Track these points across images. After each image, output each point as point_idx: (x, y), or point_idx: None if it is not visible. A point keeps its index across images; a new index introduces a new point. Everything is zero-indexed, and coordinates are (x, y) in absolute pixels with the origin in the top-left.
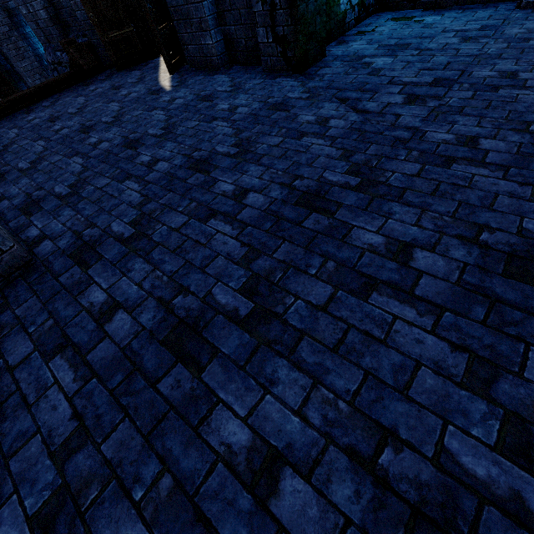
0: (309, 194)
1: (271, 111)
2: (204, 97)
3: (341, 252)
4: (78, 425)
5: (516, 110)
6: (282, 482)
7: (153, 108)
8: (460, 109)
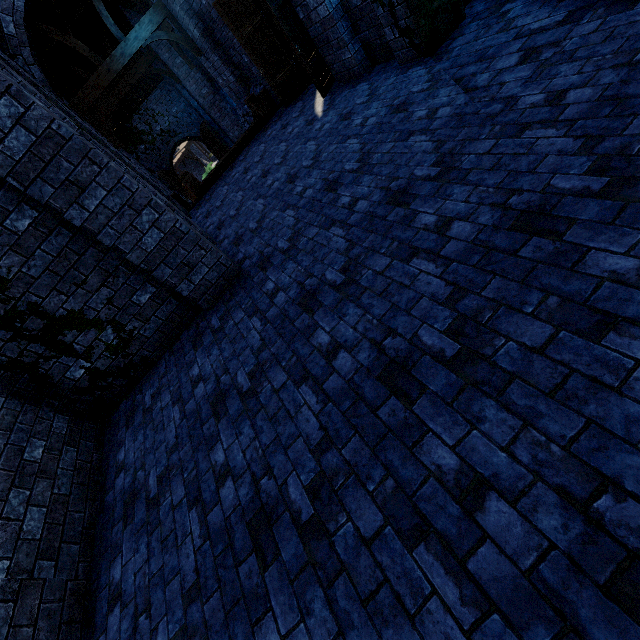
0: (398, 193)
1: (393, 115)
2: (344, 116)
3: (404, 234)
4: (263, 342)
5: (636, 34)
6: (339, 355)
7: (308, 140)
8: (571, 54)
